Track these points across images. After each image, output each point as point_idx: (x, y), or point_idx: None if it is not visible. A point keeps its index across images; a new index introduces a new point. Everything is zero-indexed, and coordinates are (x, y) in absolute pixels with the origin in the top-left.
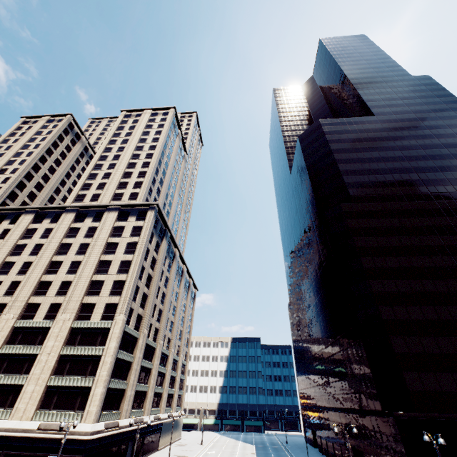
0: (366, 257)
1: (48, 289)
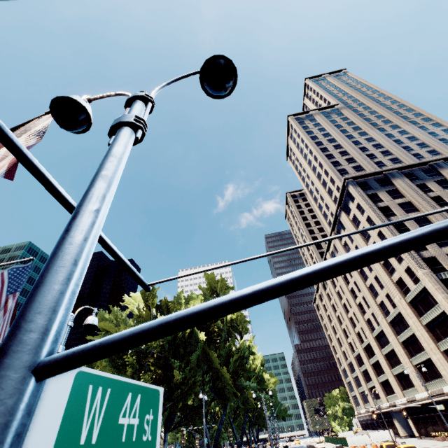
0: None
1: (375, 289)
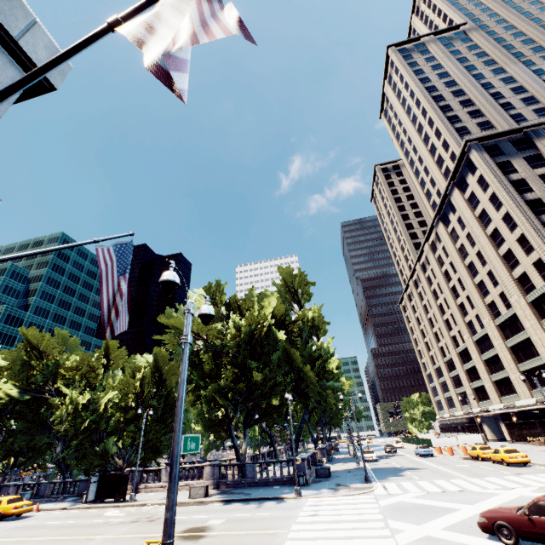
0: None
1: (486, 287)
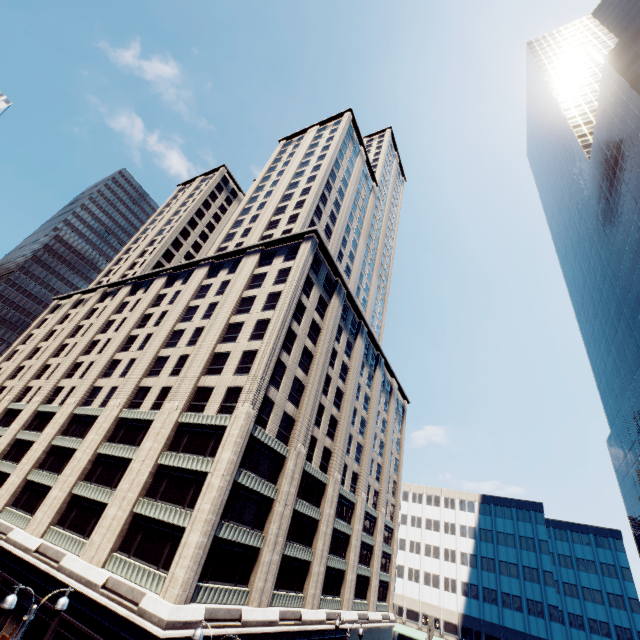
0: None
1: (163, 367)
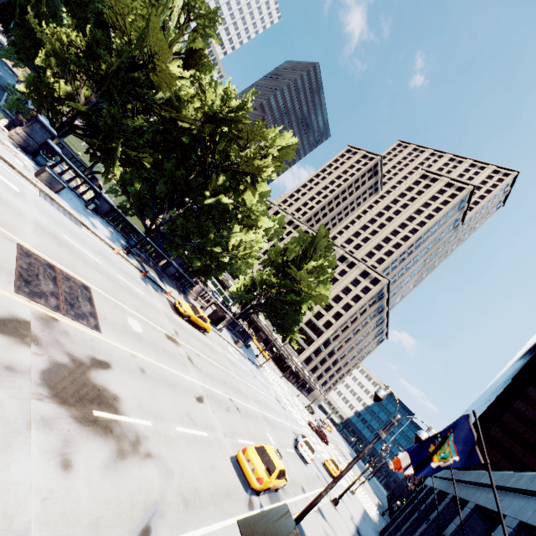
0: (500, 430)
1: None
